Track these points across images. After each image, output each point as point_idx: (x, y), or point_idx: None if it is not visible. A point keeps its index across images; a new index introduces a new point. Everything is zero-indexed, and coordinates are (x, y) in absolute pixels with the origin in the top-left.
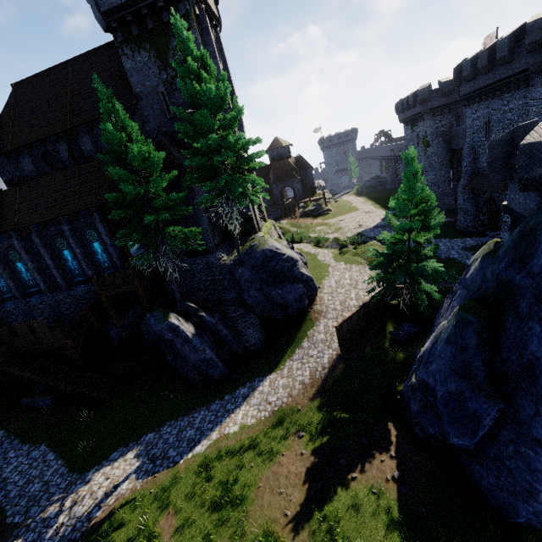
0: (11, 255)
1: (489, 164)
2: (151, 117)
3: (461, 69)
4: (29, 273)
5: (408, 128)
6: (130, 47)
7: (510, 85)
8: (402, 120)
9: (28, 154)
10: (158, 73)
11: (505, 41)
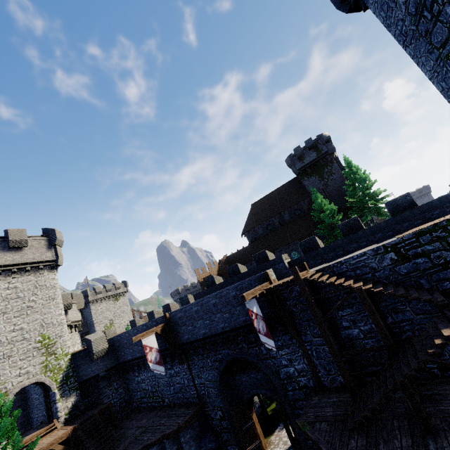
0: None
1: None
2: None
3: None
4: None
5: None
6: (307, 177)
7: None
8: None
9: (261, 227)
10: (319, 182)
11: None
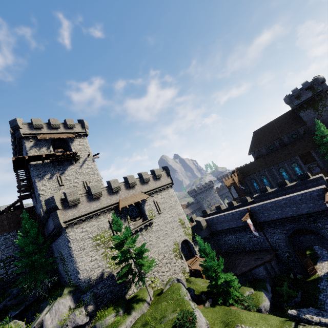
0: (261, 177)
1: None
2: (311, 126)
3: None
4: (267, 182)
5: None
6: (303, 110)
7: None
8: None
9: (264, 148)
10: (314, 113)
11: None
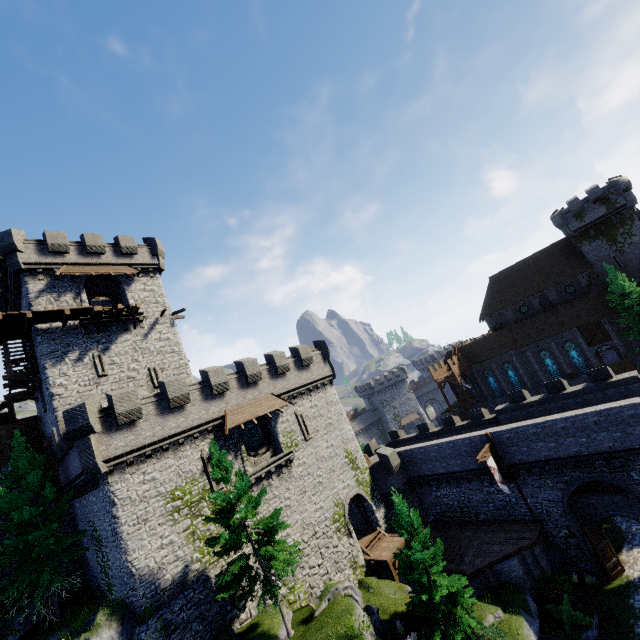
0: (505, 367)
1: None
2: (603, 271)
3: None
4: (516, 377)
5: None
6: (587, 241)
7: None
8: None
9: (510, 309)
10: (609, 248)
11: None
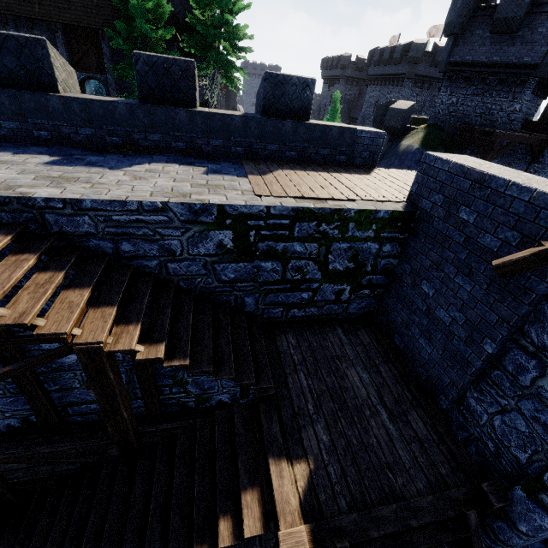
0: None
1: (374, 118)
2: None
3: (374, 54)
4: None
5: (326, 86)
6: None
7: (395, 80)
8: (324, 77)
9: None
10: None
11: (400, 48)
